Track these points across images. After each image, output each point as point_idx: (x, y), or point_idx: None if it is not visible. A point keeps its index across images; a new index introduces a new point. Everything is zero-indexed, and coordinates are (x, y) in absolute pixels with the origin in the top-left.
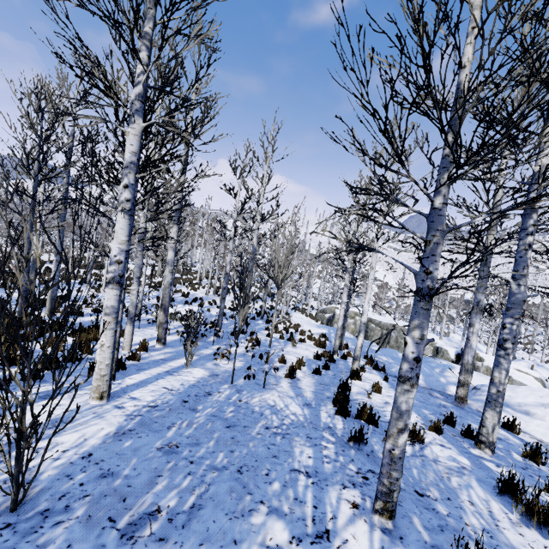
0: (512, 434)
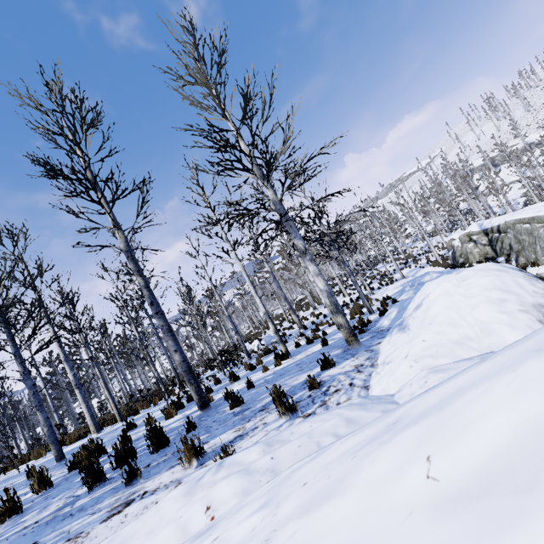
0: (322, 372)
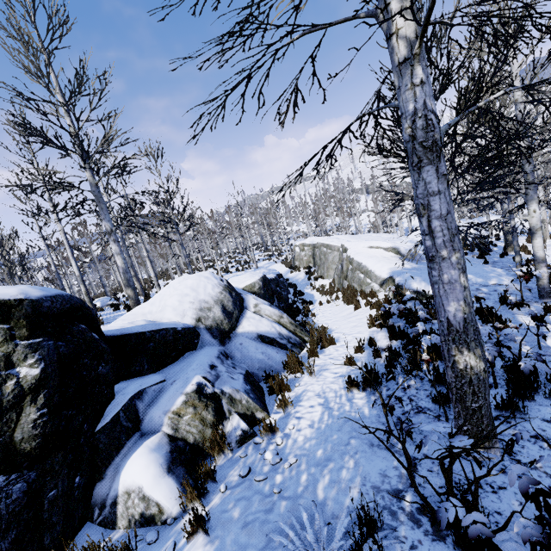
0: None
